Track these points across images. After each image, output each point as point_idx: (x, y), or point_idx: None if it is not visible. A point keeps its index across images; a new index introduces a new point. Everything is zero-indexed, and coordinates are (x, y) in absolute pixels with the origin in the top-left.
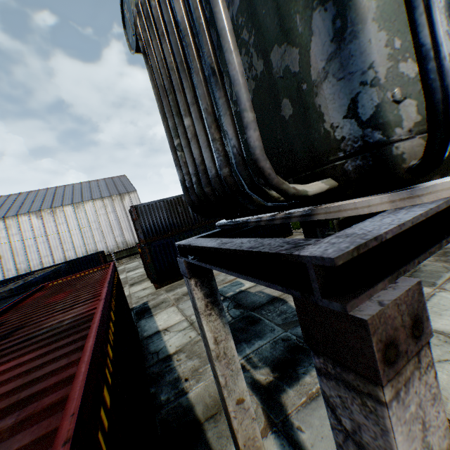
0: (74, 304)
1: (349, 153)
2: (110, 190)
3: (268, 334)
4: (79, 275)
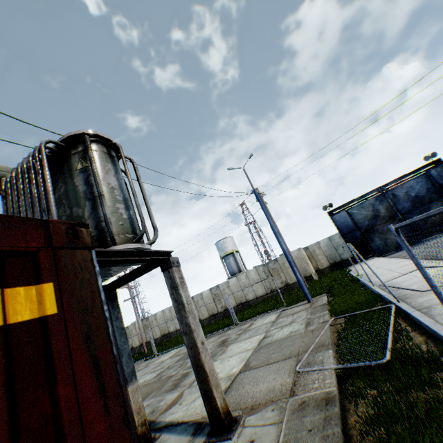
0: None
1: (96, 240)
2: None
3: None
4: None
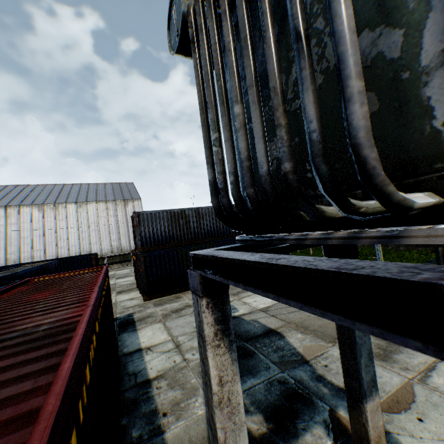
0: (56, 306)
1: None
2: (115, 195)
3: (263, 372)
4: (68, 274)
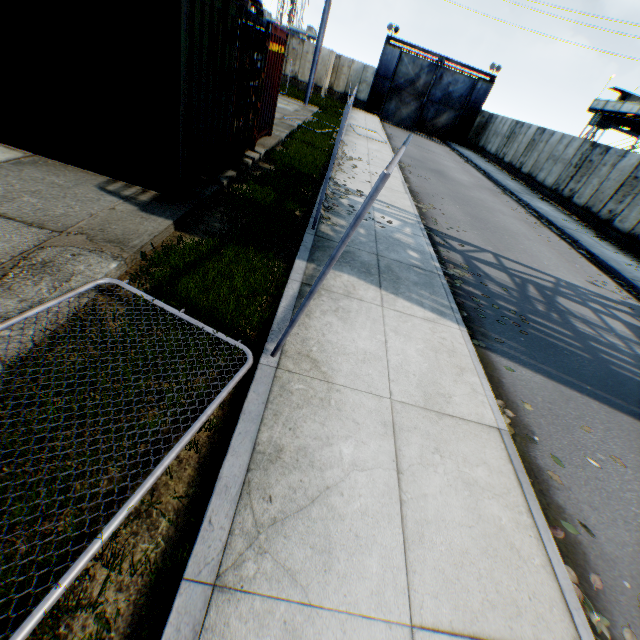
0: None
1: None
2: None
3: None
4: None
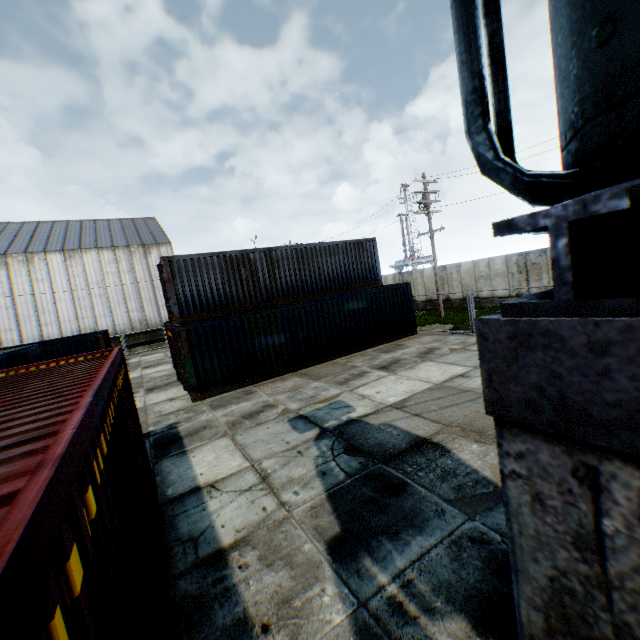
0: None
1: None
2: (127, 238)
3: (434, 521)
4: (44, 367)
